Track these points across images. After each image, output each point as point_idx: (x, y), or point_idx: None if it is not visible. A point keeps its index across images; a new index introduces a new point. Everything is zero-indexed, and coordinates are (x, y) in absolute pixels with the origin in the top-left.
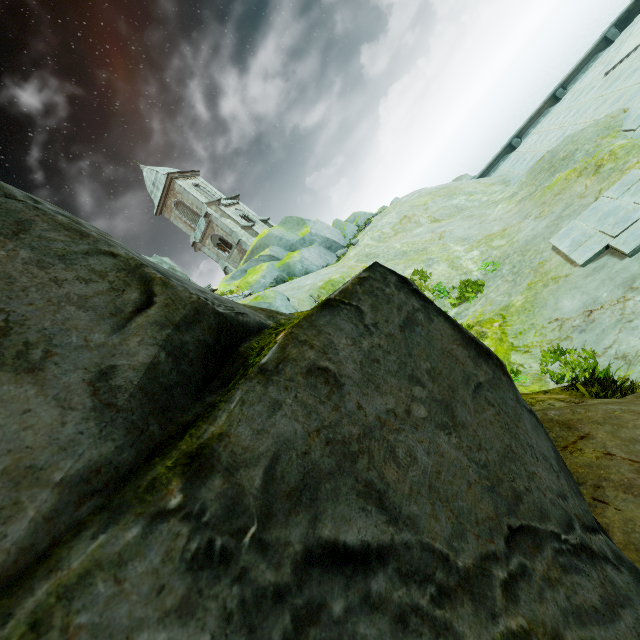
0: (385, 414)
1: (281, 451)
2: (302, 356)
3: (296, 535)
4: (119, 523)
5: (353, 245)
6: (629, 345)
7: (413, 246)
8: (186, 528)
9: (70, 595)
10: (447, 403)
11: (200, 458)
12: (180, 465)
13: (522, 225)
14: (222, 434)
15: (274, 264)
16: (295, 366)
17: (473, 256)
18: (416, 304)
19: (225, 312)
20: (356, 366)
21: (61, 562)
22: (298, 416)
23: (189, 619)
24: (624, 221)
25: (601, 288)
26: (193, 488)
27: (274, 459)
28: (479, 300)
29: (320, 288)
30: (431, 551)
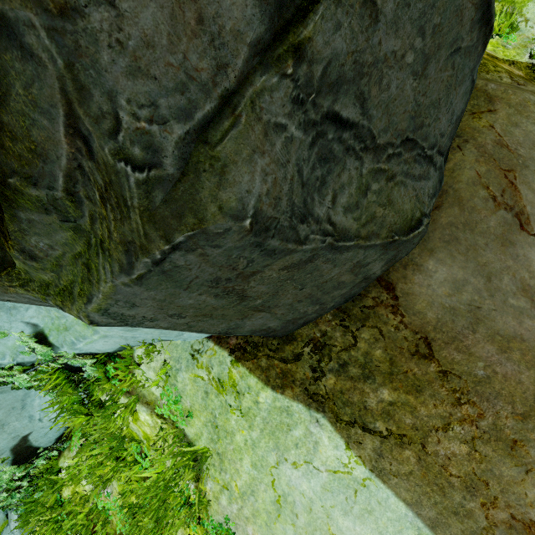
0: (390, 54)
1: (332, 60)
2: None
3: (326, 105)
4: (269, 73)
5: None
6: None
7: None
8: (292, 85)
9: (259, 96)
10: (428, 58)
11: (300, 51)
12: (291, 52)
13: None
14: (310, 39)
15: None
16: None
17: None
18: None
19: None
20: (393, 7)
21: (253, 83)
22: (347, 39)
23: (290, 119)
24: None
25: None
26: (296, 67)
27: (328, 63)
28: None
29: None
30: (370, 133)
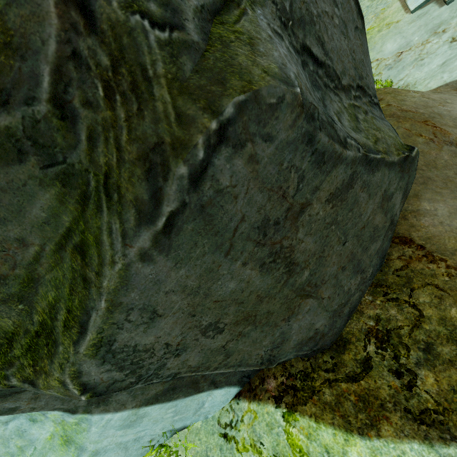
0: (324, 12)
1: (293, 2)
2: None
3: (300, 37)
4: None
5: None
6: (414, 77)
7: None
8: (274, 7)
9: (253, 4)
10: (346, 25)
11: None
12: None
13: None
14: None
15: None
16: None
17: None
18: None
19: None
20: None
21: None
22: None
23: (283, 33)
24: None
25: (416, 33)
26: None
27: (291, 3)
28: None
29: None
30: (335, 73)
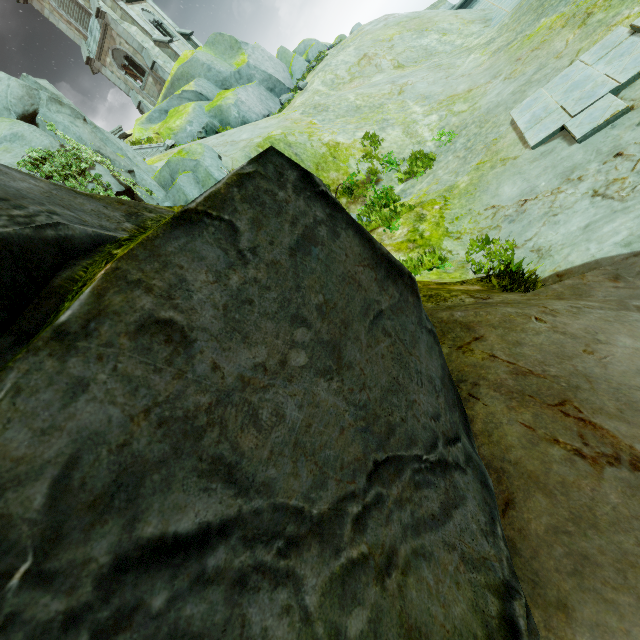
0: (251, 371)
1: (83, 451)
2: (130, 306)
3: (102, 548)
4: None
5: (301, 89)
6: (546, 239)
7: (369, 100)
8: None
9: None
10: (335, 343)
11: None
12: None
13: (489, 87)
14: None
15: (202, 106)
16: (117, 323)
17: (431, 122)
18: (320, 214)
19: (3, 231)
20: (217, 312)
21: None
22: (116, 397)
23: None
24: (588, 97)
25: (542, 176)
26: None
27: (70, 464)
28: (427, 177)
29: (257, 146)
30: (285, 509)
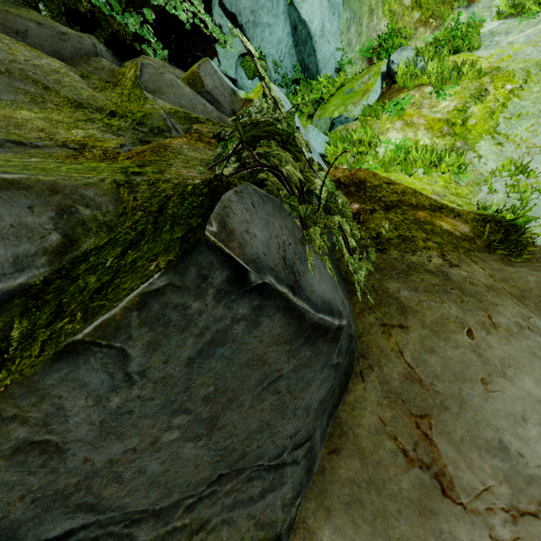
0: (121, 454)
1: None
2: (5, 439)
3: None
4: None
5: None
6: None
7: None
8: None
9: None
10: (214, 417)
11: None
12: None
13: None
14: None
15: None
16: None
17: None
18: (243, 310)
19: None
20: (93, 426)
21: None
22: None
23: None
24: None
25: None
26: None
27: None
28: (533, 26)
29: None
30: (133, 512)
